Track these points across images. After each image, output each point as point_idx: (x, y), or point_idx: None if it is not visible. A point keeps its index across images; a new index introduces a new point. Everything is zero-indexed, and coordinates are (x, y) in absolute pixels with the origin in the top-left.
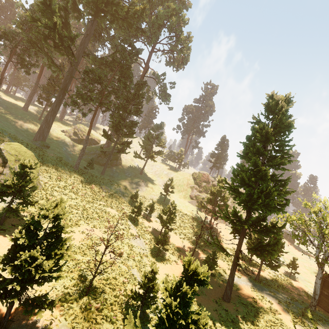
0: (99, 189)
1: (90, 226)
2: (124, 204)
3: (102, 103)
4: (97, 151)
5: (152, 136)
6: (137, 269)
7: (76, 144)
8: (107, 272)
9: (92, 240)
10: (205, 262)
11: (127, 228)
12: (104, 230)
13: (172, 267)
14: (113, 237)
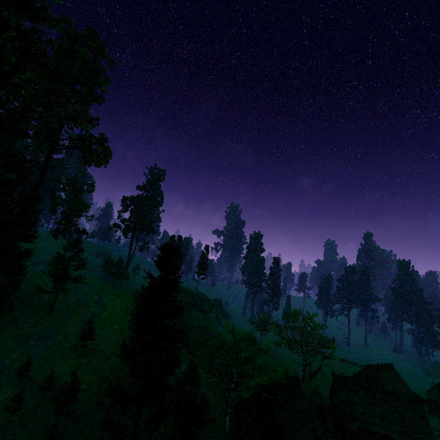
0: None
1: None
2: (1, 392)
3: None
4: None
5: (64, 258)
6: None
7: None
8: None
9: None
10: None
11: None
12: None
13: None
14: None
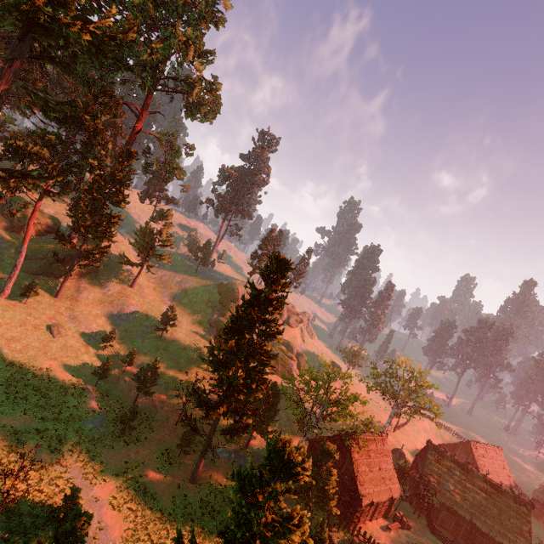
0: (45, 335)
1: (18, 413)
2: (89, 354)
3: (50, 193)
4: (49, 254)
5: (152, 231)
6: (82, 464)
7: (8, 234)
8: (31, 484)
9: (18, 437)
10: (182, 439)
11: (81, 403)
12: (40, 415)
13: (139, 448)
14: (28, 462)
